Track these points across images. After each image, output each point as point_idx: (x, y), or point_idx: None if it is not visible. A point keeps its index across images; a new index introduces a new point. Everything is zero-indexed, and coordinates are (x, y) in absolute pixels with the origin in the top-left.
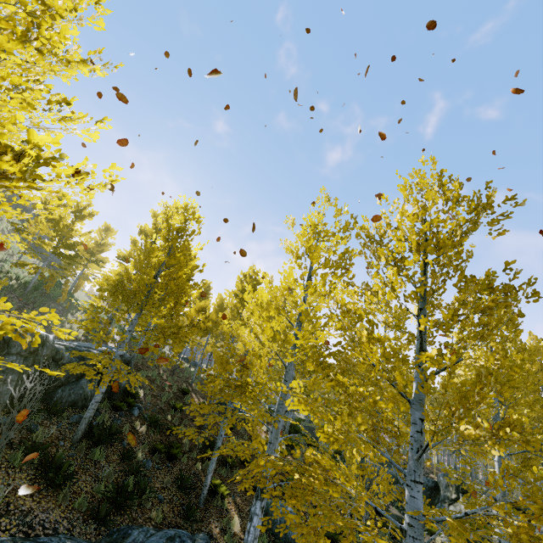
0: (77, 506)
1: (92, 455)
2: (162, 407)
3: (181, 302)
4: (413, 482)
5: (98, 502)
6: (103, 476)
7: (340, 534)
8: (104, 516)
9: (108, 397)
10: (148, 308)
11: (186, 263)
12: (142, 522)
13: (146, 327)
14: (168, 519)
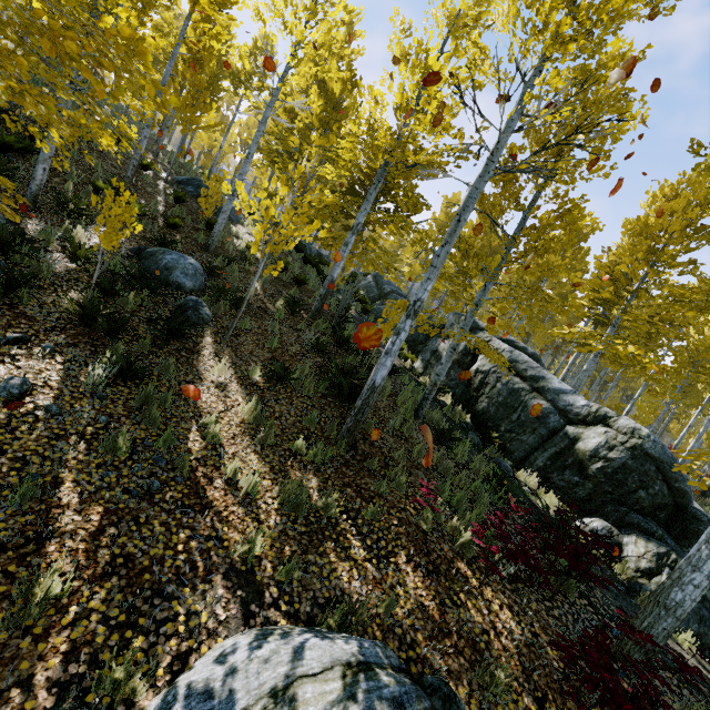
0: None
1: None
2: None
3: None
4: None
5: None
6: None
7: (262, 310)
8: None
9: None
10: None
11: None
12: None
13: None
14: None
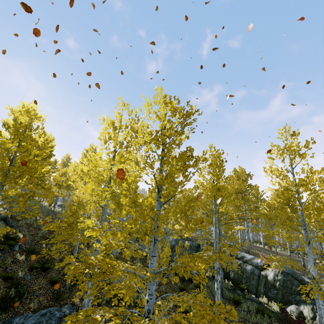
0: None
1: None
2: (38, 240)
3: (35, 176)
4: (152, 256)
5: None
6: None
7: None
8: None
9: None
10: (6, 184)
11: (44, 145)
12: (23, 312)
13: (8, 196)
14: (43, 304)
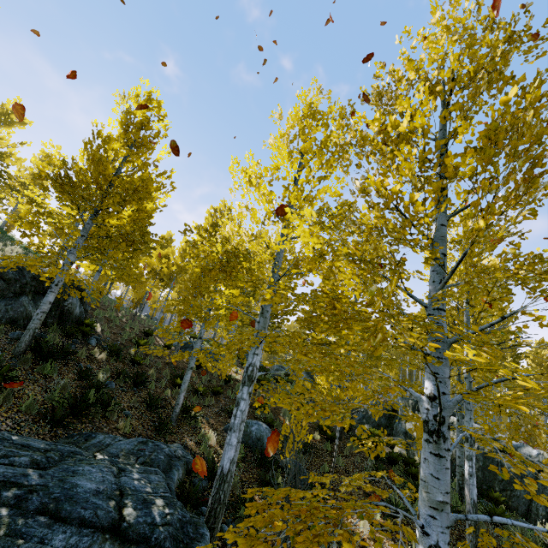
0: (24, 409)
1: (41, 369)
2: (123, 343)
3: (146, 209)
4: (436, 310)
5: (52, 405)
6: (56, 389)
7: (313, 446)
8: (61, 419)
9: (57, 324)
10: (106, 205)
11: None
12: (107, 431)
13: (103, 230)
14: (137, 432)
